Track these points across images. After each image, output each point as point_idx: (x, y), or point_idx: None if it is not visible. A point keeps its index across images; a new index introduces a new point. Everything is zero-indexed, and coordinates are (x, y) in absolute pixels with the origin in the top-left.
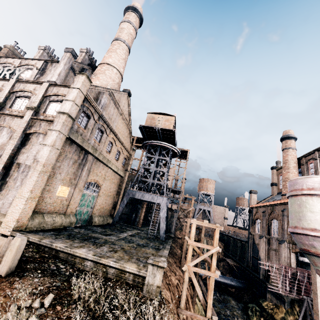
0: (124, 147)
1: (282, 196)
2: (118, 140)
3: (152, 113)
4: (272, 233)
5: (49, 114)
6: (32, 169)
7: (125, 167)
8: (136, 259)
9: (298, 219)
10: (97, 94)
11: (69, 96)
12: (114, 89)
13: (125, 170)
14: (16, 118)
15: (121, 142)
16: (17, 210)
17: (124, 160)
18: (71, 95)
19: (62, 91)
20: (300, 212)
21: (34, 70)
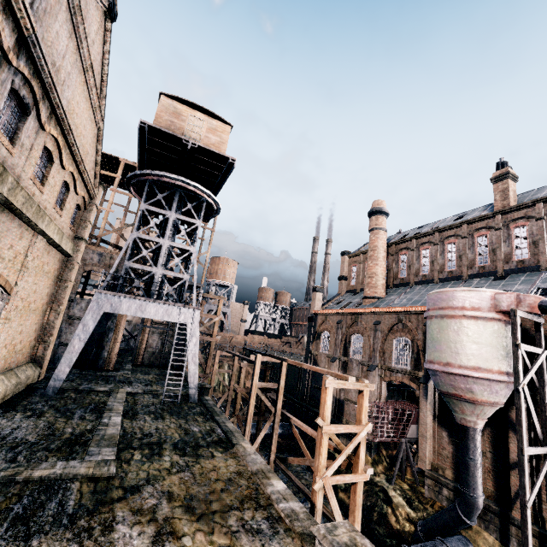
0: (80, 175)
1: (364, 299)
2: (68, 149)
3: (173, 97)
4: (351, 354)
5: None
6: None
7: (75, 230)
8: (244, 530)
9: (454, 353)
10: None
11: None
12: None
13: (75, 237)
14: None
15: (78, 157)
16: None
17: (74, 211)
18: None
19: None
20: (457, 342)
21: None
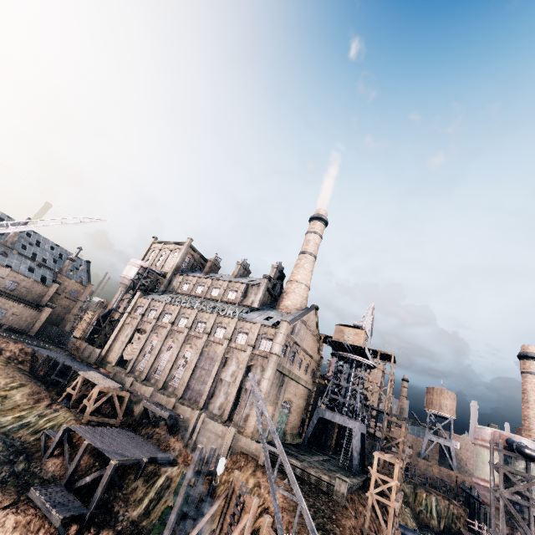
0: (312, 359)
1: None
2: (307, 354)
3: (340, 324)
4: None
5: (263, 350)
6: None
7: (313, 378)
8: (328, 476)
9: (475, 468)
10: (293, 327)
11: (277, 339)
12: (302, 305)
13: (313, 381)
14: (241, 351)
15: (310, 355)
16: (251, 425)
17: (312, 371)
18: (278, 338)
19: (270, 331)
20: (476, 461)
21: (239, 293)
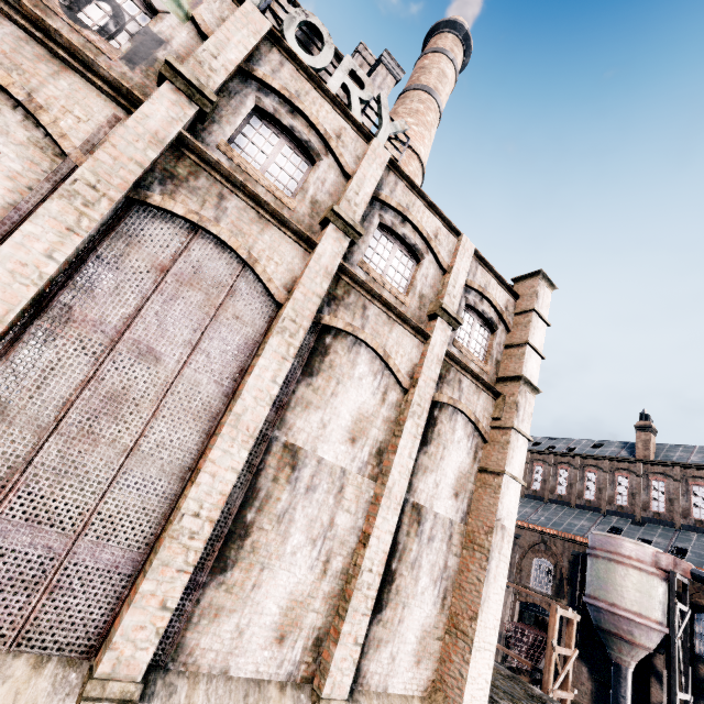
0: None
1: None
2: None
3: None
4: None
5: (472, 353)
6: (496, 552)
7: None
8: None
9: (620, 596)
10: None
11: (535, 337)
12: None
13: None
14: (400, 324)
15: None
16: (482, 690)
17: None
18: (537, 336)
19: (495, 292)
20: (623, 587)
21: None
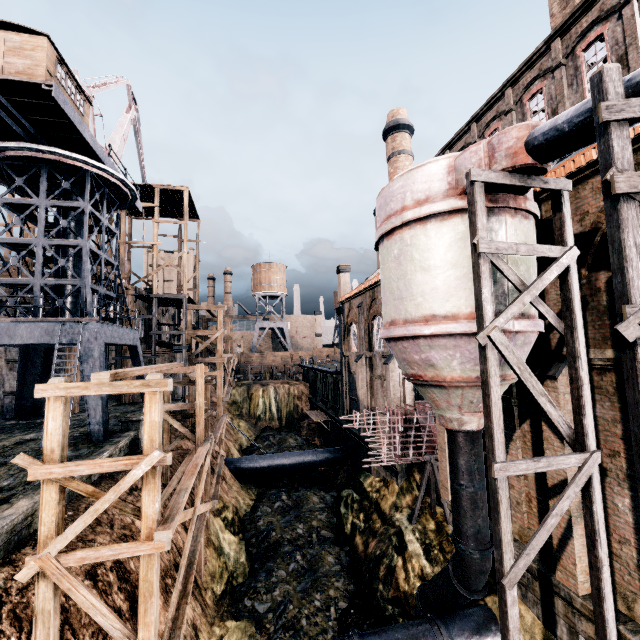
0: None
1: None
2: None
3: None
4: (376, 346)
5: None
6: None
7: None
8: None
9: (397, 300)
10: None
11: None
12: None
13: None
14: None
15: None
16: None
17: None
18: None
19: None
20: (400, 278)
21: None
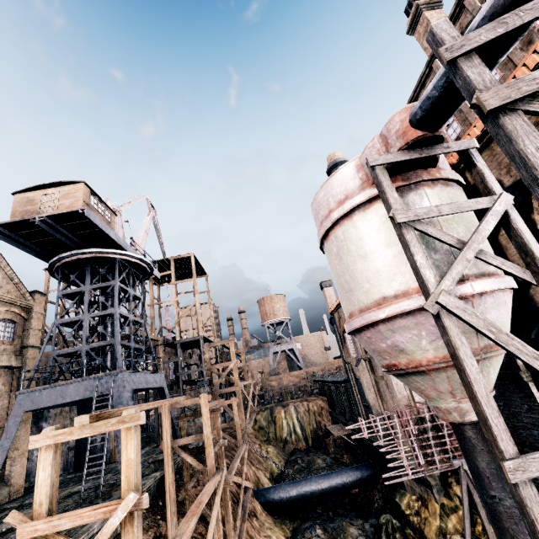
0: None
1: None
2: None
3: (26, 191)
4: None
5: None
6: None
7: (20, 342)
8: None
9: (348, 292)
10: None
11: None
12: None
13: (22, 348)
14: None
15: None
16: None
17: (8, 326)
18: None
19: None
20: (344, 271)
21: None
